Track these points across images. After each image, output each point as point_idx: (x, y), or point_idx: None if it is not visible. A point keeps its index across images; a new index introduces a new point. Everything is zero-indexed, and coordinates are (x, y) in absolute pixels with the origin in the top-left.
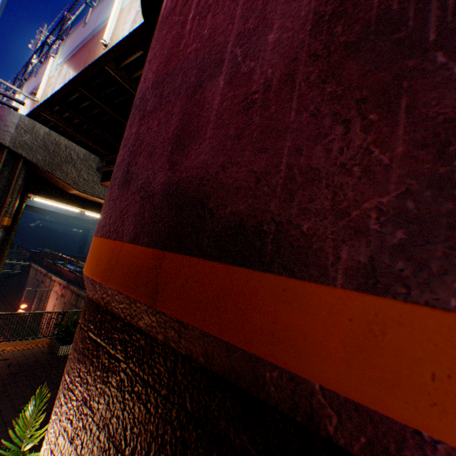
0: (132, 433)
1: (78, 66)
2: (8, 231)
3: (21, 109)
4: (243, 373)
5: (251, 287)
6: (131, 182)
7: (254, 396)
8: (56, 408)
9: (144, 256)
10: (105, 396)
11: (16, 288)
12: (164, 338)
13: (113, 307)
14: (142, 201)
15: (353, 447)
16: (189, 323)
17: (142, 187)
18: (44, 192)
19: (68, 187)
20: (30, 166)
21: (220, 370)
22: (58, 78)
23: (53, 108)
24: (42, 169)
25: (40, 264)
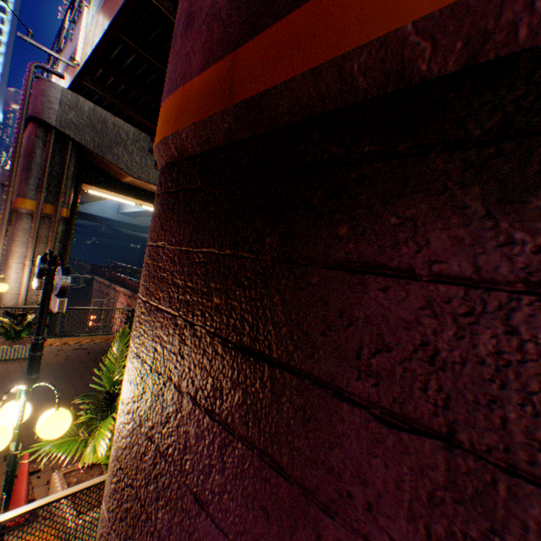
0: (220, 231)
1: (116, 4)
2: (68, 226)
3: (61, 85)
4: (329, 94)
5: (334, 2)
6: (194, 22)
7: (341, 110)
8: (144, 274)
9: (216, 74)
10: (189, 226)
11: (83, 303)
12: (243, 135)
13: (188, 151)
14: (209, 28)
15: (448, 68)
16: (269, 88)
17: (207, 16)
18: (97, 181)
19: (121, 173)
20: (80, 150)
21: (304, 115)
22: (95, 31)
23: (95, 75)
24: (92, 153)
25: (102, 277)
